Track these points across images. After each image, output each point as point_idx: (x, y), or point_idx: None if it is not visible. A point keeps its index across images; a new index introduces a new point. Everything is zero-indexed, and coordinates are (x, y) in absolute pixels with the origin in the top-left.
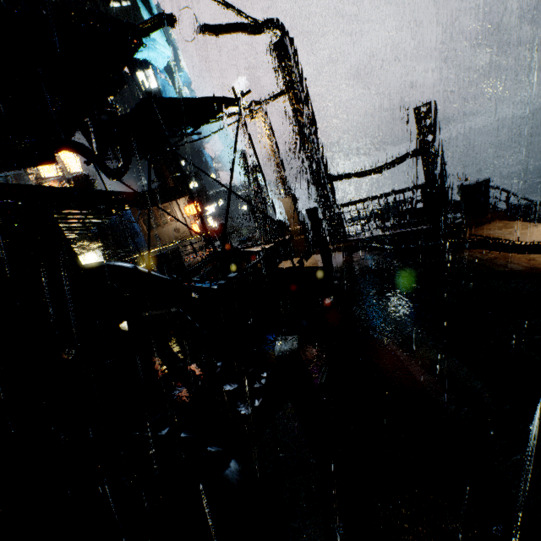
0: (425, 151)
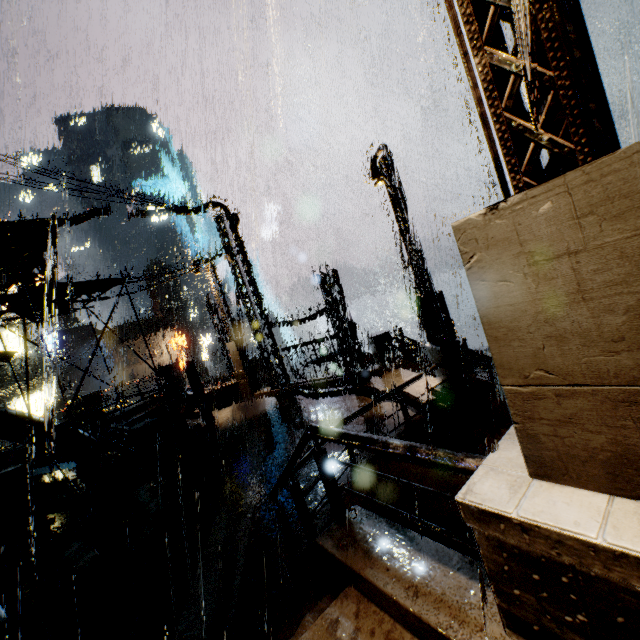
0: (331, 308)
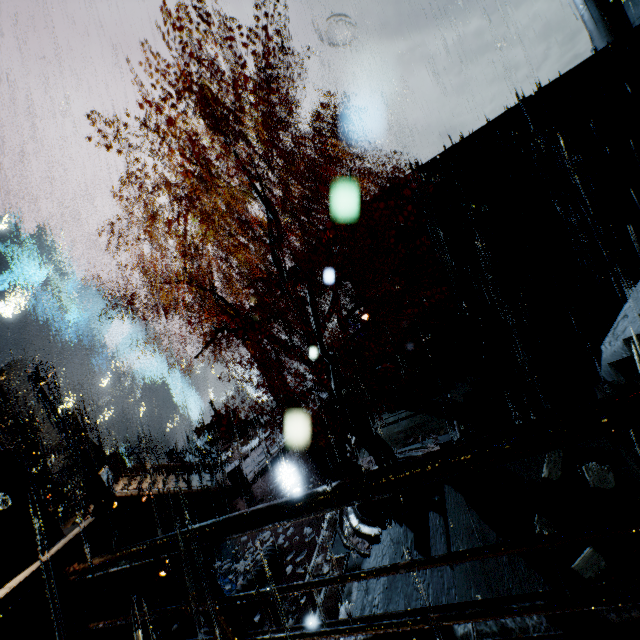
0: None
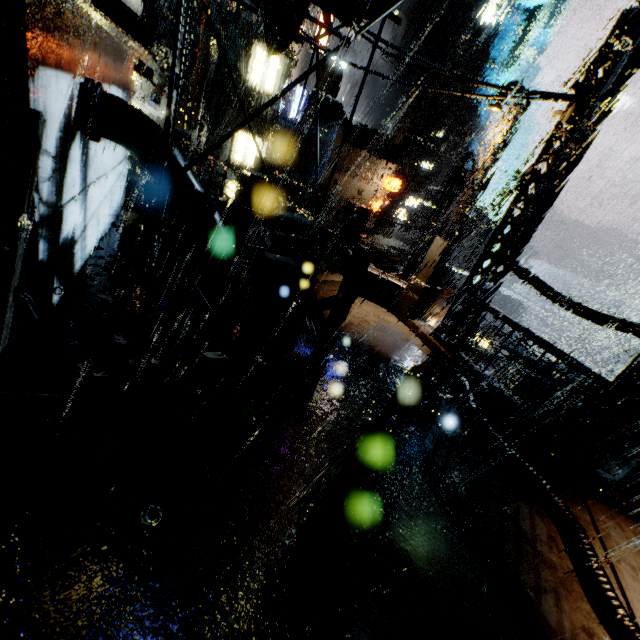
0: None
